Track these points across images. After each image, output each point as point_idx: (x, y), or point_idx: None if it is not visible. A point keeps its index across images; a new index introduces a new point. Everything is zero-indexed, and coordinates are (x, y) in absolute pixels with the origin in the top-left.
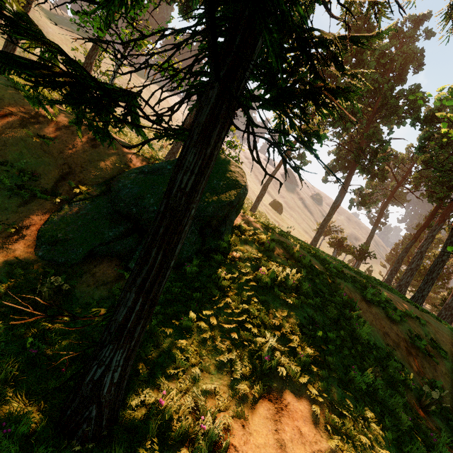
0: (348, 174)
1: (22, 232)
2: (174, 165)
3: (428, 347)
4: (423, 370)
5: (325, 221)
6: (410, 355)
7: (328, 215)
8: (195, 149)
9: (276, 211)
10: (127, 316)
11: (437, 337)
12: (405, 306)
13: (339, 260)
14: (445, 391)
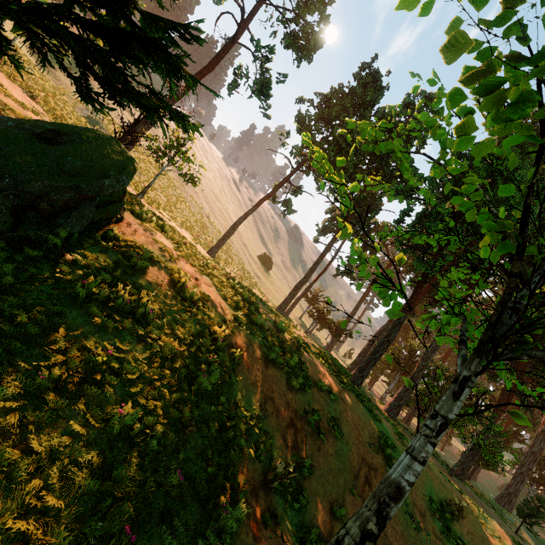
0: (334, 236)
1: None
2: (20, 123)
3: (323, 424)
4: (301, 446)
5: (301, 283)
6: (291, 427)
7: (305, 277)
8: None
9: (263, 266)
10: None
11: (343, 415)
12: (325, 378)
13: (289, 323)
14: (292, 465)
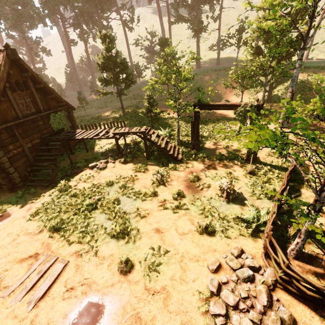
0: None
1: (245, 94)
2: None
3: None
4: None
5: None
6: None
7: None
8: (272, 74)
9: None
10: (270, 90)
11: None
12: None
13: None
14: None
